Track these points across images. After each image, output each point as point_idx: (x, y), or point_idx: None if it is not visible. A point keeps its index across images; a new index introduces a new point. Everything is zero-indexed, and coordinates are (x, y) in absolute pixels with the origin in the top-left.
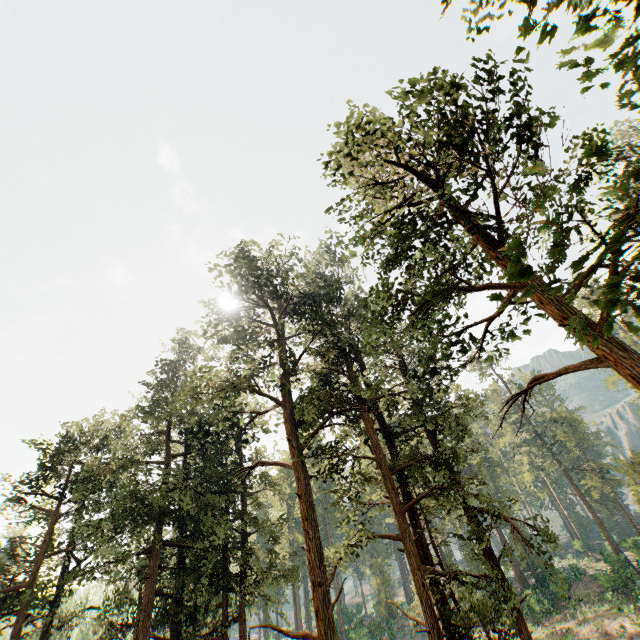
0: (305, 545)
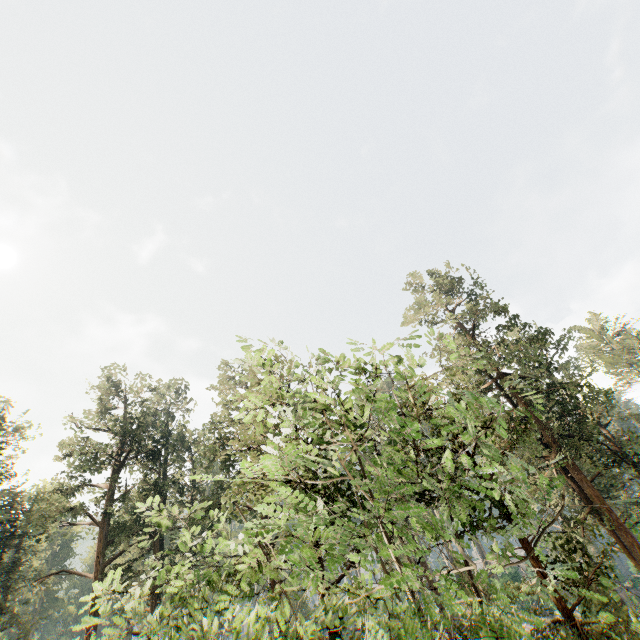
0: (85, 638)
